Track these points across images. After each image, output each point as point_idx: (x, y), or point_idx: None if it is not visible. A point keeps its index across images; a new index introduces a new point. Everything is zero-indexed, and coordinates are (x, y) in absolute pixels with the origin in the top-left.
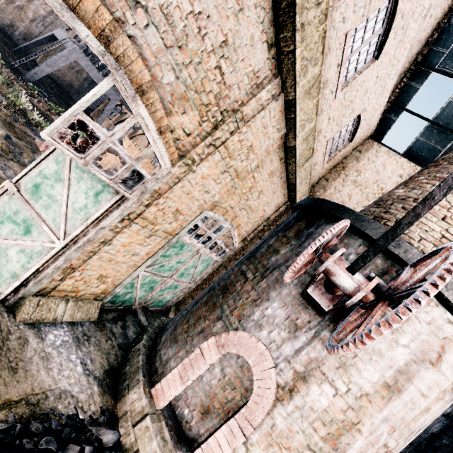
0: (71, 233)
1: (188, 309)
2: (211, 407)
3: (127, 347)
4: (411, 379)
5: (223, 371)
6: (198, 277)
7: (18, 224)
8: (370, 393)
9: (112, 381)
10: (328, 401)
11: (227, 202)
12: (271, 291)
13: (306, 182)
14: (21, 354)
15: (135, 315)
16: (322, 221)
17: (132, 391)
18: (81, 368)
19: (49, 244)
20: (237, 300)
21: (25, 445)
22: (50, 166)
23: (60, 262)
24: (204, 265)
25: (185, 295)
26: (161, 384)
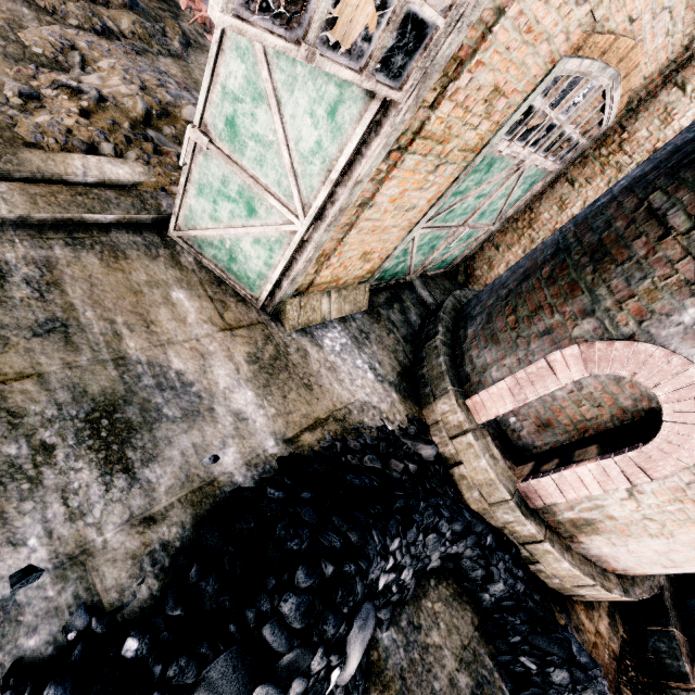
0: (310, 203)
1: (510, 288)
2: (553, 421)
3: (415, 340)
4: None
5: (578, 381)
6: (509, 212)
7: (234, 201)
8: None
9: (410, 385)
10: None
11: (625, 6)
12: None
13: None
14: (307, 368)
15: (412, 290)
16: None
17: (440, 400)
18: (371, 374)
19: (287, 227)
20: (635, 280)
21: (351, 462)
22: (233, 70)
23: (310, 252)
24: (525, 187)
25: (482, 244)
26: (480, 397)
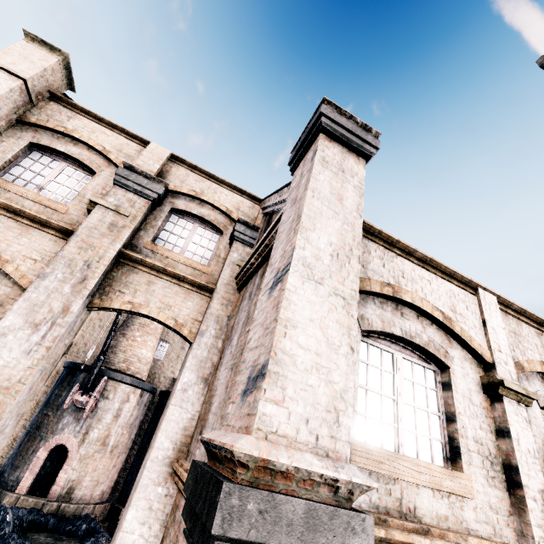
0: None
1: (16, 452)
2: (52, 480)
3: None
4: (122, 410)
5: (52, 462)
6: None
7: None
8: (111, 422)
9: None
10: (98, 434)
11: None
12: (64, 413)
13: None
14: None
15: None
16: (78, 373)
17: (4, 499)
18: None
19: None
20: (48, 427)
21: None
22: None
23: None
24: None
25: None
26: (21, 485)
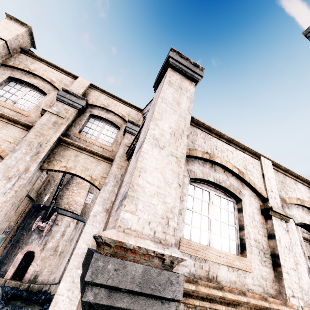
0: None
1: (5, 255)
2: (25, 271)
3: None
4: (66, 231)
5: (25, 261)
6: None
7: None
8: (59, 238)
9: None
10: (52, 245)
11: None
12: (32, 233)
13: (36, 193)
14: None
15: None
16: (41, 210)
17: None
18: None
19: None
20: (23, 241)
21: None
22: None
23: None
24: (0, 241)
25: None
26: (7, 274)
